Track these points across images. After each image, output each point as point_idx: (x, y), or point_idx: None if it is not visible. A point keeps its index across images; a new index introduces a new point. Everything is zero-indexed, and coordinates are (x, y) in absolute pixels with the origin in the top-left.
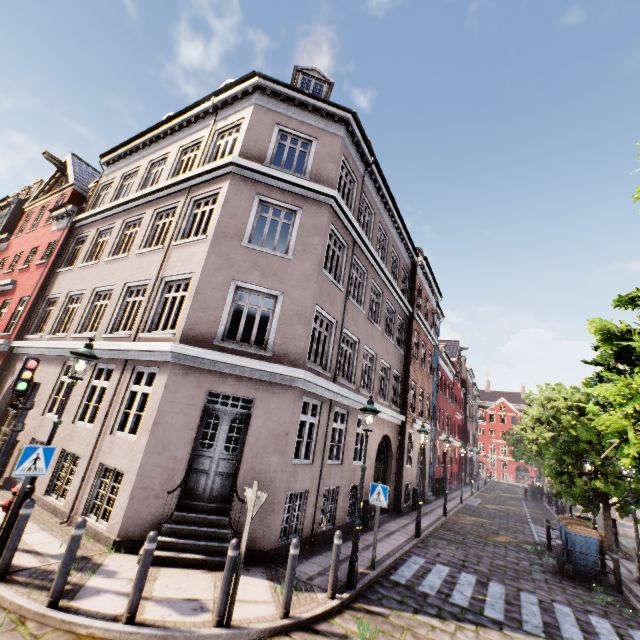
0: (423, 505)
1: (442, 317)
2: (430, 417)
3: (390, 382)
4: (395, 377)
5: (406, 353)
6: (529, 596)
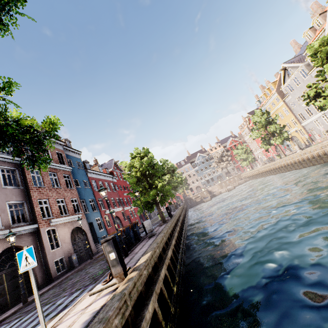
0: (90, 258)
1: (80, 152)
2: (83, 209)
3: (3, 212)
4: (17, 205)
5: (26, 186)
6: (47, 307)
